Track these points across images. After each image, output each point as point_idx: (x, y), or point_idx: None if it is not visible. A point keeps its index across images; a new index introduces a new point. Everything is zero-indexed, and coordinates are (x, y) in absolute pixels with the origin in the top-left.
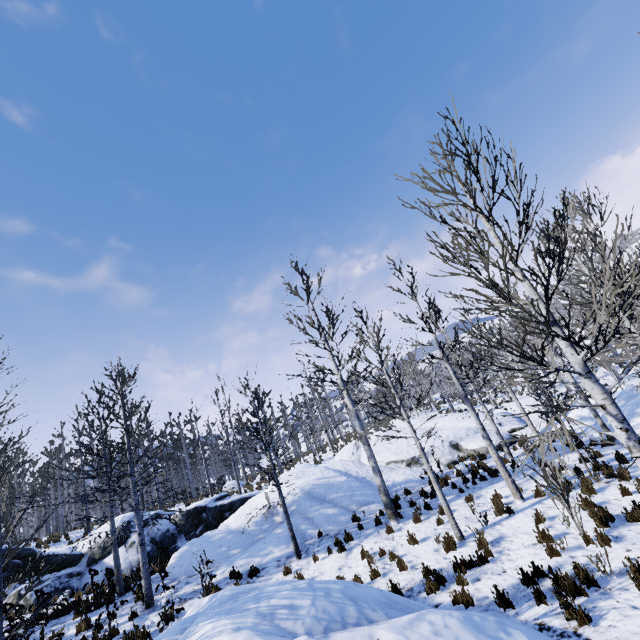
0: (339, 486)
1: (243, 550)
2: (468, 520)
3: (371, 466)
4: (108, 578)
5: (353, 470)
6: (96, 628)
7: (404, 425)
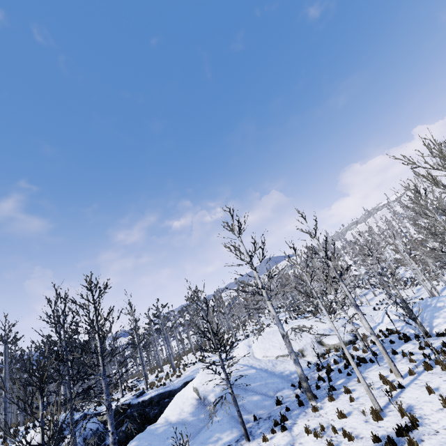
0: (254, 377)
1: (190, 439)
2: None
3: (293, 359)
4: None
5: (255, 364)
6: None
7: (275, 328)
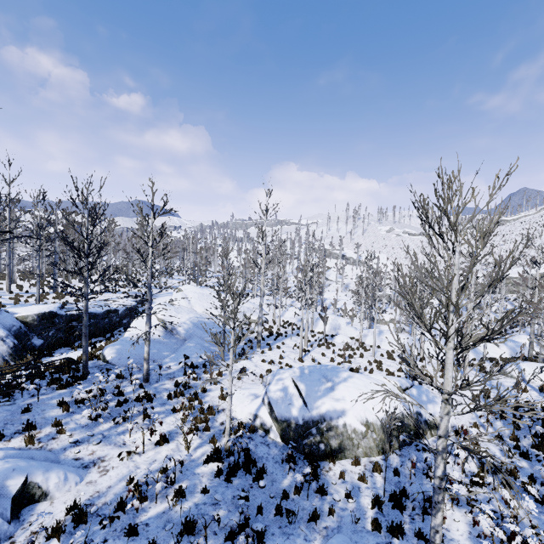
0: (211, 325)
1: (171, 353)
2: (293, 352)
3: (260, 321)
4: (69, 362)
5: (203, 316)
6: (119, 393)
7: (204, 292)
